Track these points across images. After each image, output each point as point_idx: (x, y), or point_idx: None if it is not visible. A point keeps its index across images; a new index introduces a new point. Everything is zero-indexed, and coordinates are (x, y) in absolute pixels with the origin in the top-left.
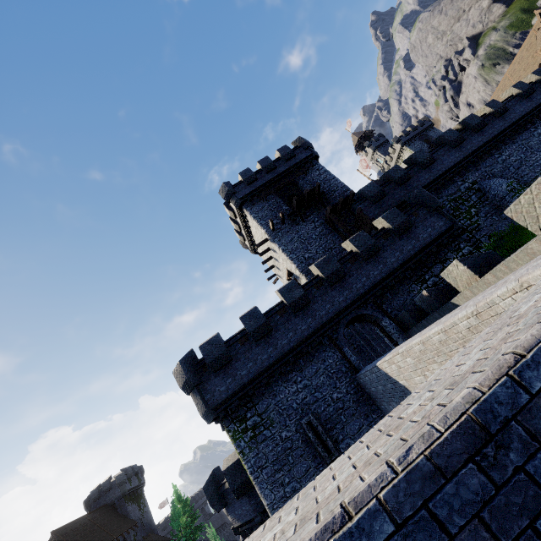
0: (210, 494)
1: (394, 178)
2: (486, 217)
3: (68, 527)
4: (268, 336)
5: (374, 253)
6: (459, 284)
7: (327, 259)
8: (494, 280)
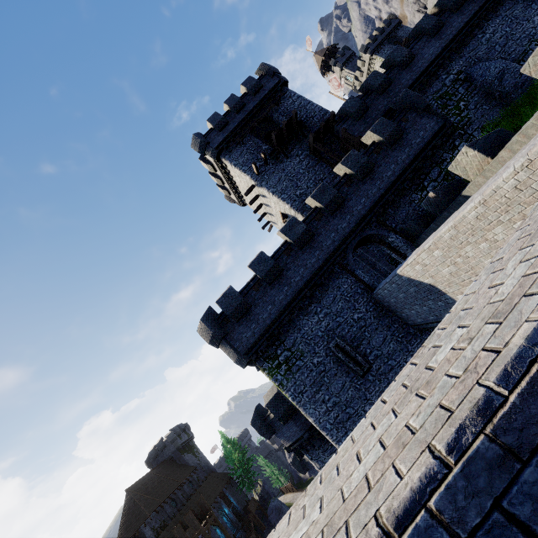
0: (258, 426)
1: (374, 87)
2: (476, 109)
3: (139, 483)
4: (280, 277)
5: (368, 170)
6: (469, 173)
7: (322, 187)
8: (509, 155)
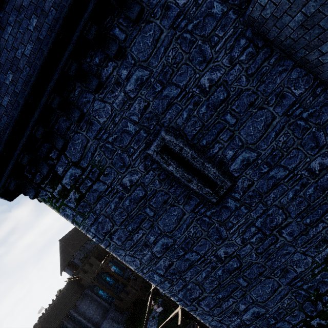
0: None
1: None
2: None
3: (68, 235)
4: None
5: None
6: None
7: None
8: None
